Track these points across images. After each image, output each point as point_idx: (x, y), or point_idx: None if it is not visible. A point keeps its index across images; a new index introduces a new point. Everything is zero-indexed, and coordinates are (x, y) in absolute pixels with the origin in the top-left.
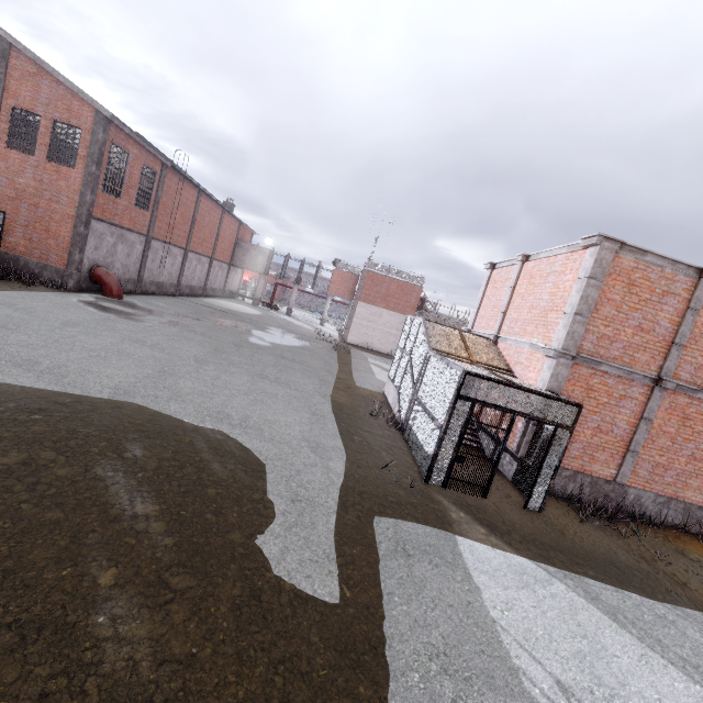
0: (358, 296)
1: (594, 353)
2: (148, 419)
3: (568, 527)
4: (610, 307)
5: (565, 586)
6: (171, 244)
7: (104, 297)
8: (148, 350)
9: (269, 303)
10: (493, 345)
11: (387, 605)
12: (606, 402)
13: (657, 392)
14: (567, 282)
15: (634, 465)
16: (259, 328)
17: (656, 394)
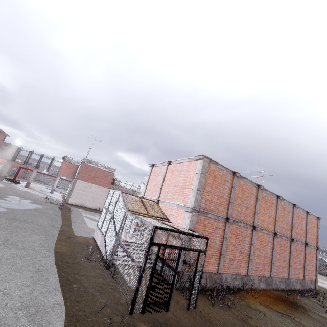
0: (78, 176)
1: (205, 208)
2: None
3: (210, 314)
4: (209, 186)
5: None
6: None
7: None
8: None
9: (12, 179)
10: (157, 205)
11: None
12: (211, 232)
13: (227, 224)
14: (191, 175)
15: (223, 261)
16: None
17: (227, 225)
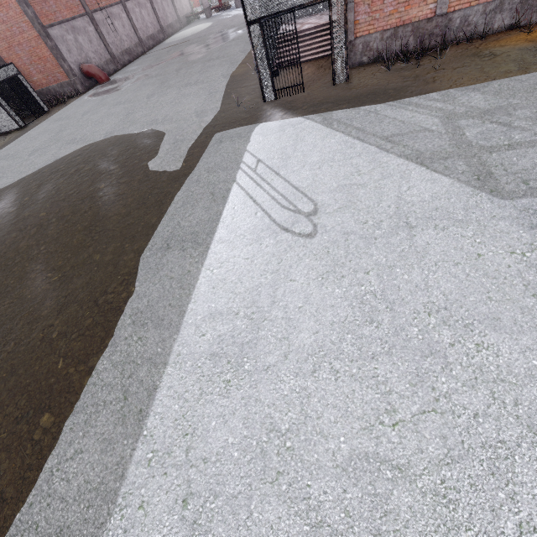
0: None
1: None
2: (118, 139)
3: (362, 83)
4: None
5: (311, 121)
6: (108, 6)
7: (101, 85)
8: (122, 106)
9: (219, 6)
10: None
11: (199, 163)
12: None
13: None
14: None
15: None
16: (202, 43)
17: None
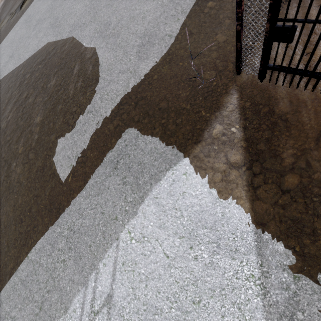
0: None
1: None
2: (69, 51)
3: None
4: None
5: (257, 273)
6: None
7: None
8: None
9: None
10: None
11: (79, 193)
12: None
13: None
14: None
15: None
16: None
17: None
